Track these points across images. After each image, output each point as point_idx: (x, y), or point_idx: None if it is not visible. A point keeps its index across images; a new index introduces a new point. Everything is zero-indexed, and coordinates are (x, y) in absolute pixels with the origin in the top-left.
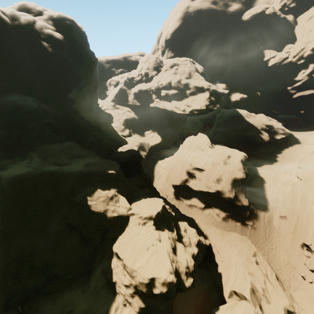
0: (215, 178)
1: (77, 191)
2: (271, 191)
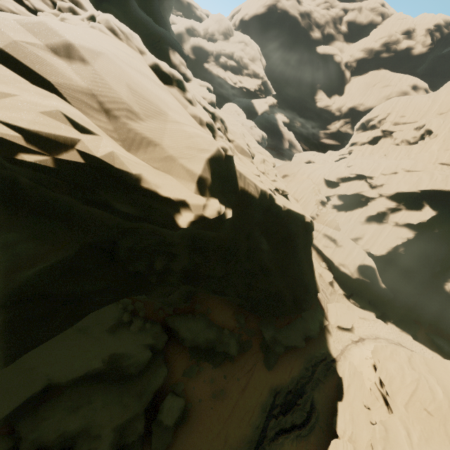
0: None
1: (163, 43)
2: None
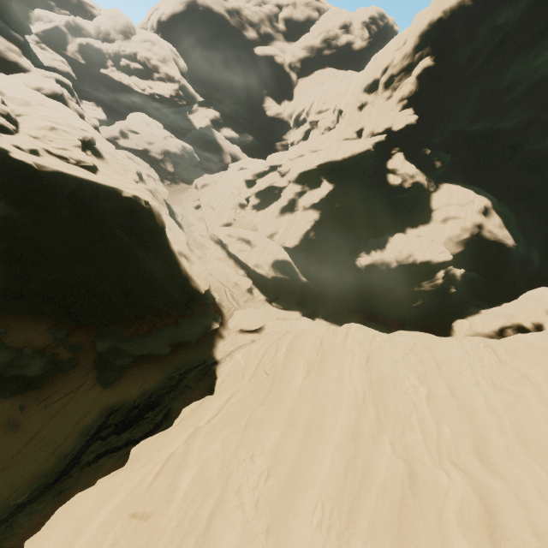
0: (147, 140)
1: None
2: None
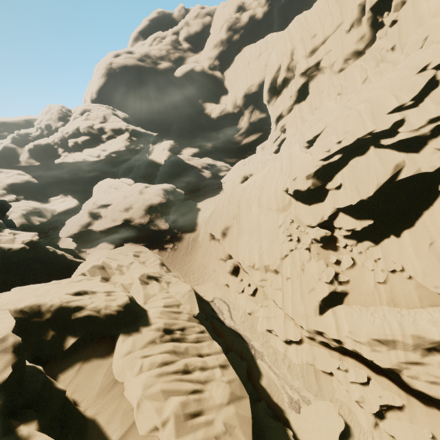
0: (122, 208)
1: None
2: (203, 215)
